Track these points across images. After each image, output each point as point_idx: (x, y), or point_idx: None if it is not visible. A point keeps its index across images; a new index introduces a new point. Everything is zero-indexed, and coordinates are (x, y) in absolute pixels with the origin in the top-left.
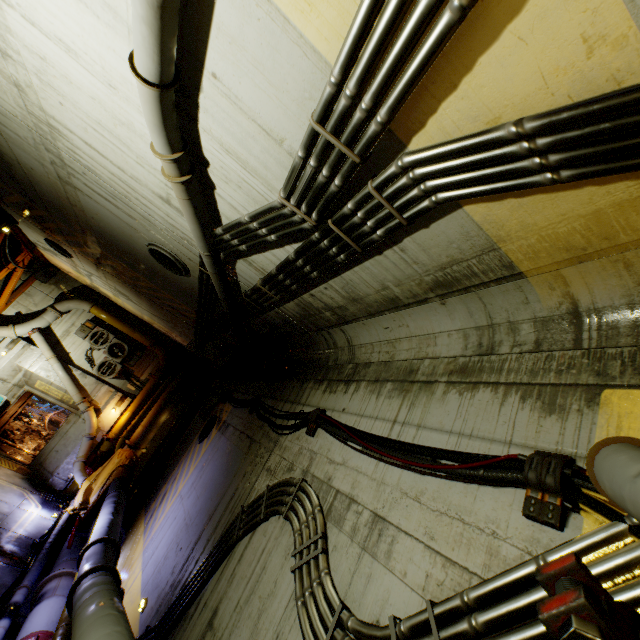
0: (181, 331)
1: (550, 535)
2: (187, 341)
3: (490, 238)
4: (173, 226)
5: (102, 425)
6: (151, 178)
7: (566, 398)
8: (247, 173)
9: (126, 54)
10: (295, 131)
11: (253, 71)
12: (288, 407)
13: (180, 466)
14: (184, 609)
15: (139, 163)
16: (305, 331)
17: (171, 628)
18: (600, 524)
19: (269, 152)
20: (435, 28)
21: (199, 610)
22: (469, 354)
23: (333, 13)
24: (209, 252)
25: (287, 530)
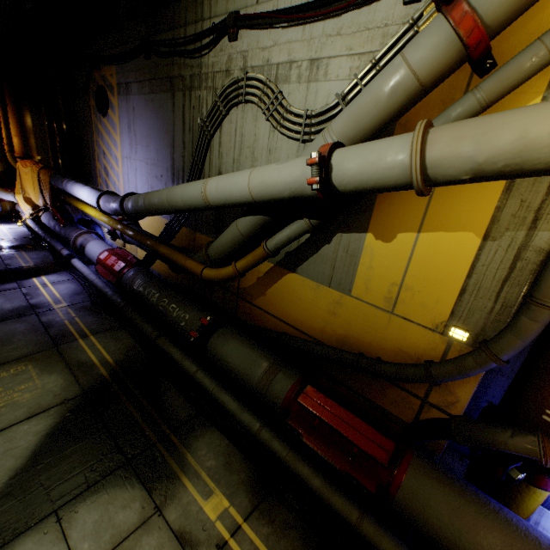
0: None
1: (415, 8)
2: None
3: None
4: None
5: None
6: None
7: None
8: None
9: None
10: None
11: None
12: (193, 31)
13: (100, 145)
14: None
15: None
16: None
17: None
18: None
19: None
20: None
21: None
22: None
23: None
24: None
25: (248, 109)
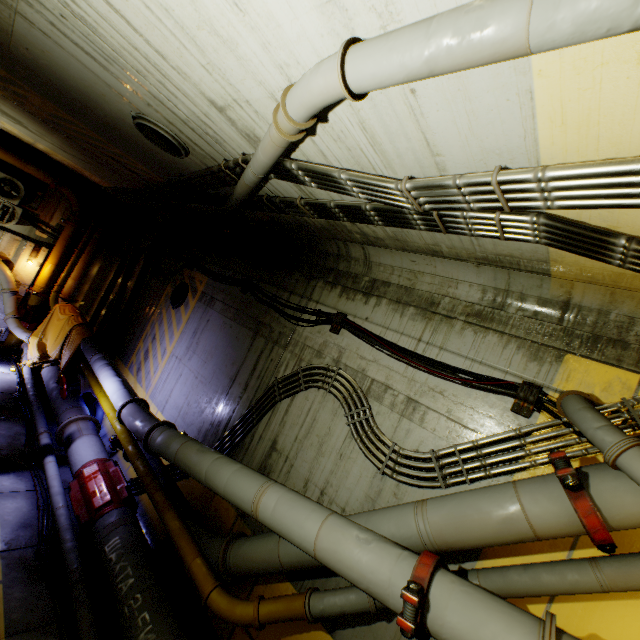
0: (107, 176)
1: (521, 420)
2: (109, 184)
3: (549, 258)
4: (204, 123)
5: (21, 279)
6: (213, 85)
7: (545, 354)
8: (371, 148)
9: (301, 7)
10: (459, 158)
11: (462, 114)
12: (297, 300)
13: (154, 327)
14: (241, 440)
15: (206, 68)
16: (316, 234)
17: (232, 450)
18: (548, 419)
19: (415, 152)
20: (637, 202)
21: (256, 440)
22: (484, 305)
23: (575, 137)
24: (264, 175)
25: (330, 399)
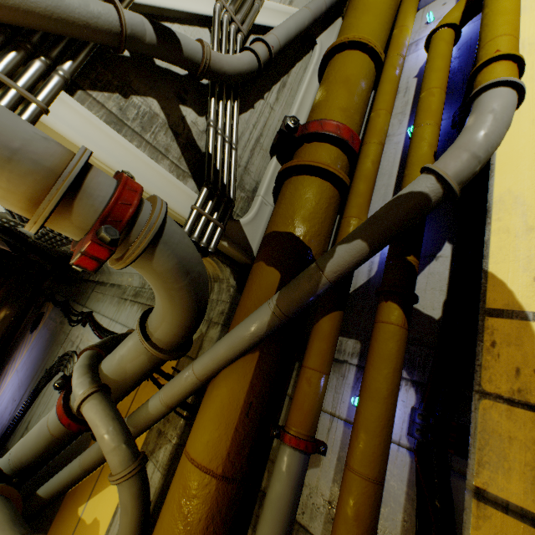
0: (2, 244)
1: None
2: None
3: None
4: None
5: None
6: None
7: None
8: None
9: None
10: None
11: None
12: (80, 308)
13: (18, 351)
14: (14, 427)
15: None
16: None
17: (7, 438)
18: None
19: None
20: None
21: (22, 425)
22: (140, 287)
23: None
24: None
25: None
